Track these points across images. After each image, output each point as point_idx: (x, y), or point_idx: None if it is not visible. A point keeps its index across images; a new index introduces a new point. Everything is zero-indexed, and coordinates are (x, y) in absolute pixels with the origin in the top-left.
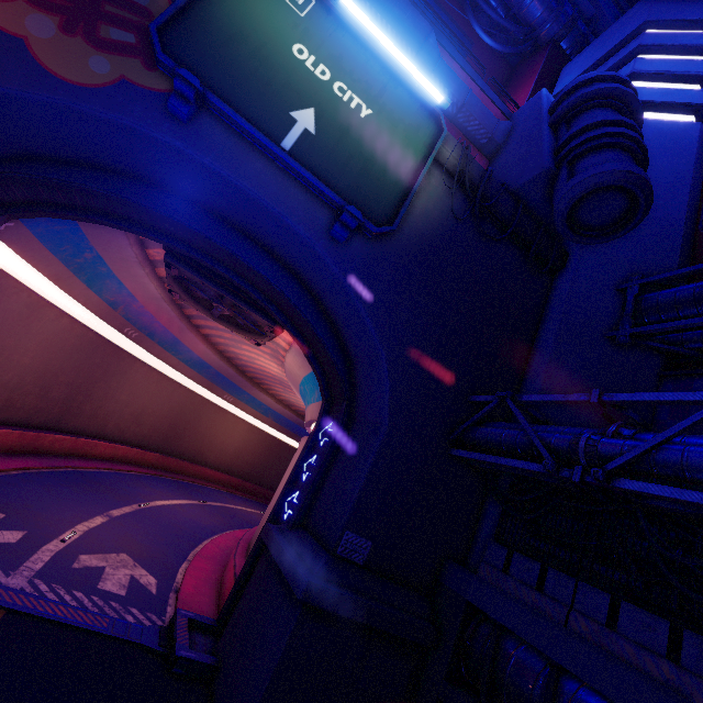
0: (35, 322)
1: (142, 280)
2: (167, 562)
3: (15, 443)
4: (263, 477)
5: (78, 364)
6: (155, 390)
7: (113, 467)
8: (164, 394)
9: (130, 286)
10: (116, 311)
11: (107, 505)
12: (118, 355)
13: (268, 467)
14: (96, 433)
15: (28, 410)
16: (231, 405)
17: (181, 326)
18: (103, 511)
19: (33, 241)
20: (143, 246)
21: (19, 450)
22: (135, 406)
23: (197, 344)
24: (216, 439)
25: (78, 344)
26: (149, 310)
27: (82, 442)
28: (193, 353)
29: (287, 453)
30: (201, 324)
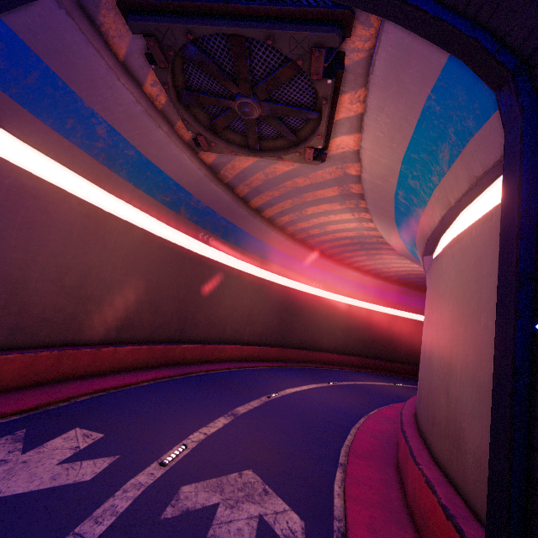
0: (107, 236)
1: (172, 153)
2: (312, 475)
3: (148, 358)
4: (378, 351)
5: (173, 276)
6: (252, 291)
7: (242, 365)
8: (261, 294)
9: (169, 171)
10: (180, 215)
11: (232, 403)
12: (205, 263)
13: (380, 340)
14: (219, 339)
15: (148, 326)
16: (323, 292)
17: (243, 214)
18: (228, 409)
19: (24, 115)
20: (136, 82)
21: (155, 364)
22: (242, 309)
23: (267, 233)
24: (322, 325)
25: (164, 257)
26: (207, 204)
27: (209, 348)
28: (269, 246)
29: (392, 323)
30: (259, 205)
